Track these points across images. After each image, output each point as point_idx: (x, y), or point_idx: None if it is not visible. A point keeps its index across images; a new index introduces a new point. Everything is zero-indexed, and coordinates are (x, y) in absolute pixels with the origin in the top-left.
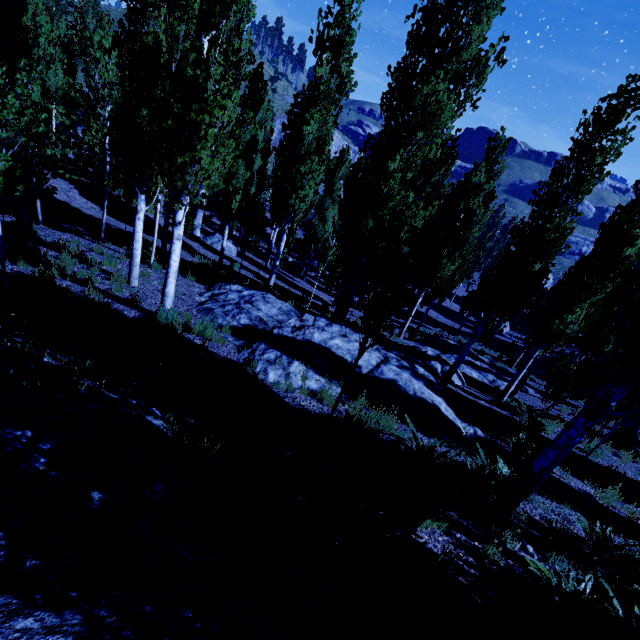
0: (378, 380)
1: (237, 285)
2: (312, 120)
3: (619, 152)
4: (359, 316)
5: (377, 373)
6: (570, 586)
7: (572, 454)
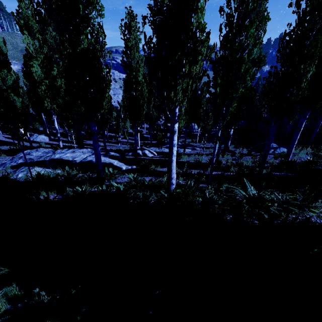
0: (82, 162)
1: (27, 150)
2: (34, 64)
3: (140, 38)
4: (119, 146)
5: (83, 160)
6: (83, 189)
7: (188, 163)
